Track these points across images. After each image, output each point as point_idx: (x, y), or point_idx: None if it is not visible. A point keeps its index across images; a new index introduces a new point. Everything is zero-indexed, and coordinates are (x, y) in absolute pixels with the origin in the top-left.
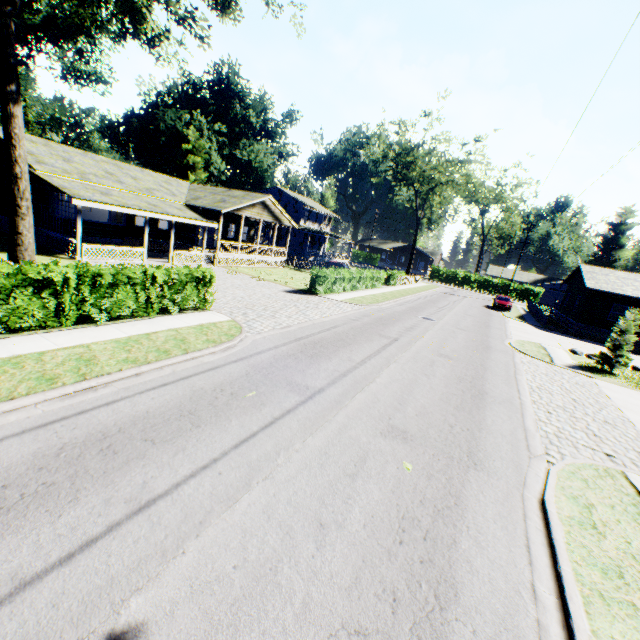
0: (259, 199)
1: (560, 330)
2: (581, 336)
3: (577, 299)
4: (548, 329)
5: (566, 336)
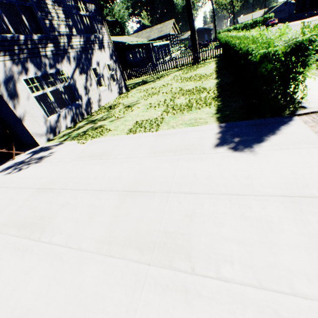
0: (172, 23)
1: (307, 17)
2: (317, 14)
3: (307, 1)
4: (302, 20)
5: (312, 17)
